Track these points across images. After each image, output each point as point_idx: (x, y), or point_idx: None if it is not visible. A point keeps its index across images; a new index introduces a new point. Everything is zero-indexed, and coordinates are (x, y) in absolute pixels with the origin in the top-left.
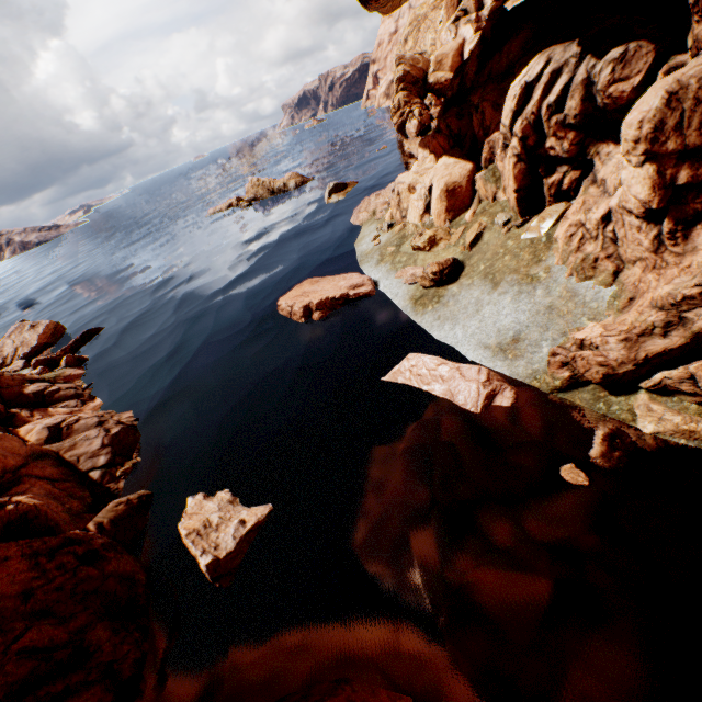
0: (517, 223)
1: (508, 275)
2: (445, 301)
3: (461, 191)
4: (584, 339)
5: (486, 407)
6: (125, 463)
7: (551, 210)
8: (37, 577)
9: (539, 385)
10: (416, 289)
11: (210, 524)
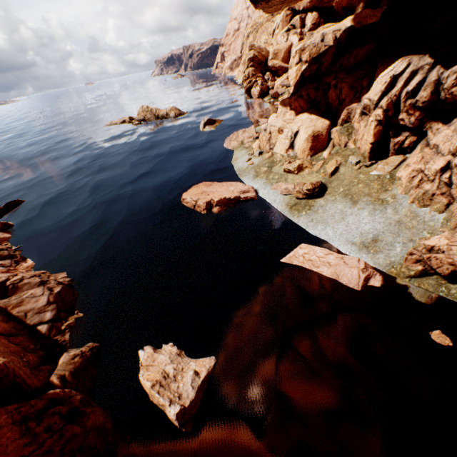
0: (367, 164)
1: (363, 197)
2: (315, 209)
3: (322, 137)
4: (434, 246)
5: (364, 286)
6: (68, 318)
7: (392, 158)
8: (27, 443)
9: (395, 273)
10: (290, 198)
11: (167, 375)
